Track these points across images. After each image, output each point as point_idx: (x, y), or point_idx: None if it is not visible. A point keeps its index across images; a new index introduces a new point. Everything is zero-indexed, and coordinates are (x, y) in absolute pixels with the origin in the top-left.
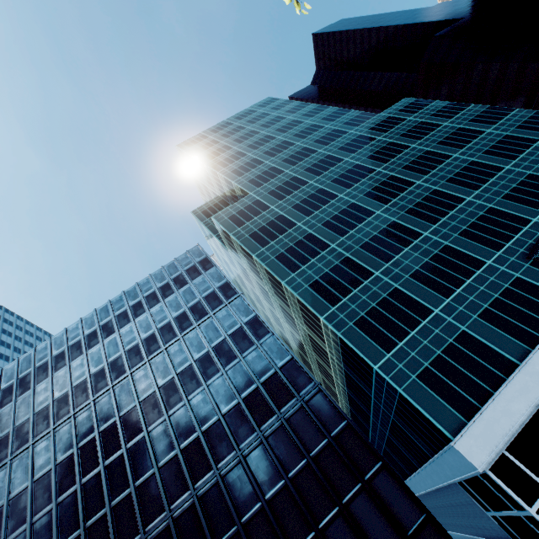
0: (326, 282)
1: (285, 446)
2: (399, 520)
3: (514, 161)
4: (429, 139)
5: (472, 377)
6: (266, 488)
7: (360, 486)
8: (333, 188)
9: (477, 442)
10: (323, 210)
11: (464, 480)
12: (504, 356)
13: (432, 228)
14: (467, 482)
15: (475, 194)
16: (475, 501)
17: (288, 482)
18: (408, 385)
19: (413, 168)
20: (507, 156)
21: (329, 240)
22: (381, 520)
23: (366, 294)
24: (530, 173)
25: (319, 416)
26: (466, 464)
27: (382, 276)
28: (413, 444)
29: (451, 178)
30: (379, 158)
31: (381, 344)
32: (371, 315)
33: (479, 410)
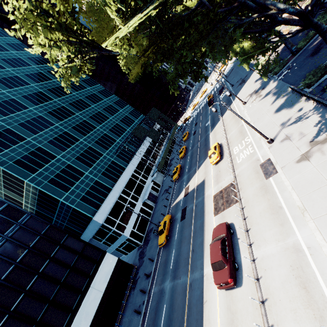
0: (27, 160)
1: (12, 249)
2: (76, 250)
3: (113, 116)
4: (82, 93)
5: (99, 195)
6: (1, 274)
7: (59, 246)
8: (25, 101)
9: (100, 215)
10: (18, 114)
11: (95, 234)
12: (108, 187)
13: (84, 138)
14: (96, 234)
15: (100, 126)
16: (98, 241)
17: (17, 263)
18: (76, 203)
19: (75, 106)
20: (111, 113)
21: (26, 135)
22: (69, 254)
23: (54, 167)
24: (117, 123)
25: (33, 228)
26: (97, 224)
27: (62, 158)
28: (74, 233)
29: (91, 116)
30: (55, 93)
31: (64, 189)
32: (57, 177)
33: (101, 205)
